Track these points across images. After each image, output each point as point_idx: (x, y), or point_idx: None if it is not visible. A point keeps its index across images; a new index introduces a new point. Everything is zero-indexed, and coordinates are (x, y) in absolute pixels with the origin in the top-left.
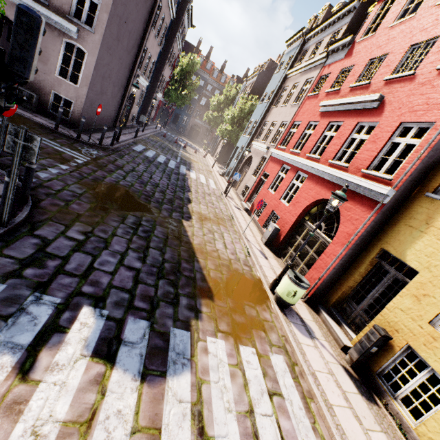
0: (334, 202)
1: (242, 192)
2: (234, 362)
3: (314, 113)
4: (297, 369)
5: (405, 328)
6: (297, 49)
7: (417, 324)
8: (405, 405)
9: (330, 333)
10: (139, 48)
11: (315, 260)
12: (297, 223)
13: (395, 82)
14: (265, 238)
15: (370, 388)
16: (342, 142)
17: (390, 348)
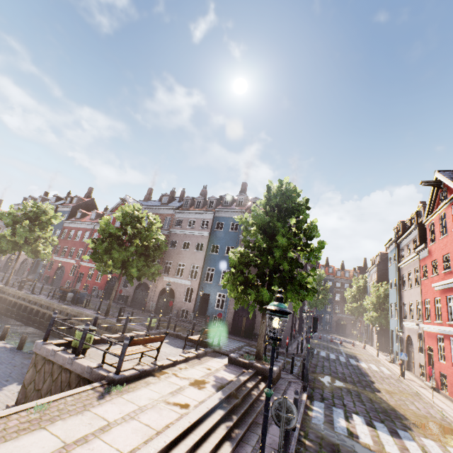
0: None
1: (420, 373)
2: (443, 449)
3: (433, 291)
4: None
5: None
6: (395, 249)
7: None
8: None
9: None
10: None
11: None
12: None
13: None
14: None
15: None
16: None
17: None
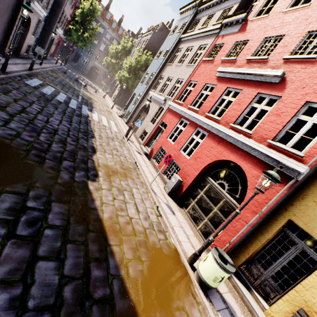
0: (268, 183)
1: (140, 136)
2: None
3: (211, 76)
4: None
5: None
6: (190, 17)
7: None
8: None
9: (243, 301)
10: None
11: (220, 218)
12: (198, 177)
13: (295, 62)
14: (169, 188)
15: None
16: (242, 109)
17: None
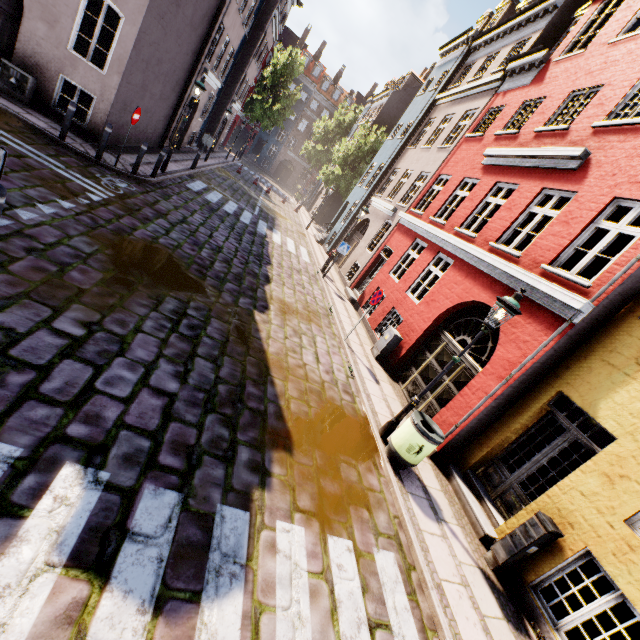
0: (499, 314)
1: (348, 273)
2: (318, 568)
3: (473, 164)
4: (414, 577)
5: (586, 523)
6: (456, 61)
7: (606, 519)
8: (567, 636)
9: (465, 511)
10: (212, 25)
11: (453, 394)
12: (429, 333)
13: (611, 132)
14: (378, 350)
15: (520, 607)
16: (513, 217)
17: (557, 550)
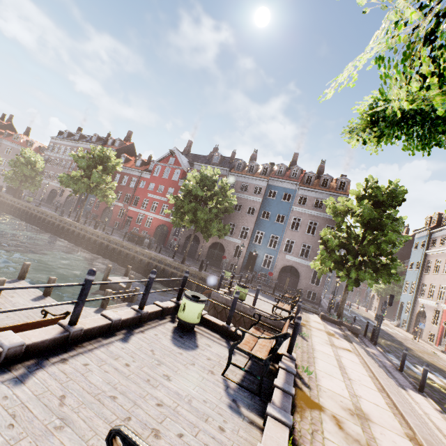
0: None
1: (428, 338)
2: None
3: None
4: None
5: None
6: (426, 237)
7: None
8: None
9: None
10: None
11: None
12: None
13: None
14: None
15: None
16: None
17: None
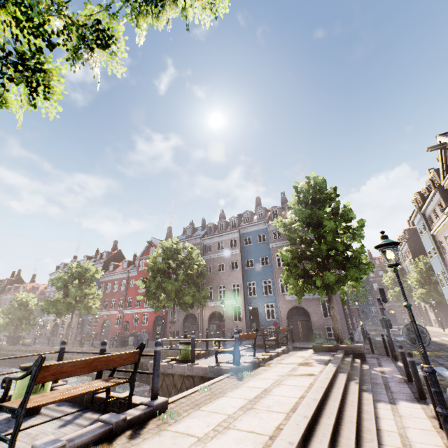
0: None
1: None
2: None
3: None
4: None
5: None
6: (421, 219)
7: None
8: None
9: None
10: None
11: None
12: None
13: None
14: None
15: None
16: None
17: None
